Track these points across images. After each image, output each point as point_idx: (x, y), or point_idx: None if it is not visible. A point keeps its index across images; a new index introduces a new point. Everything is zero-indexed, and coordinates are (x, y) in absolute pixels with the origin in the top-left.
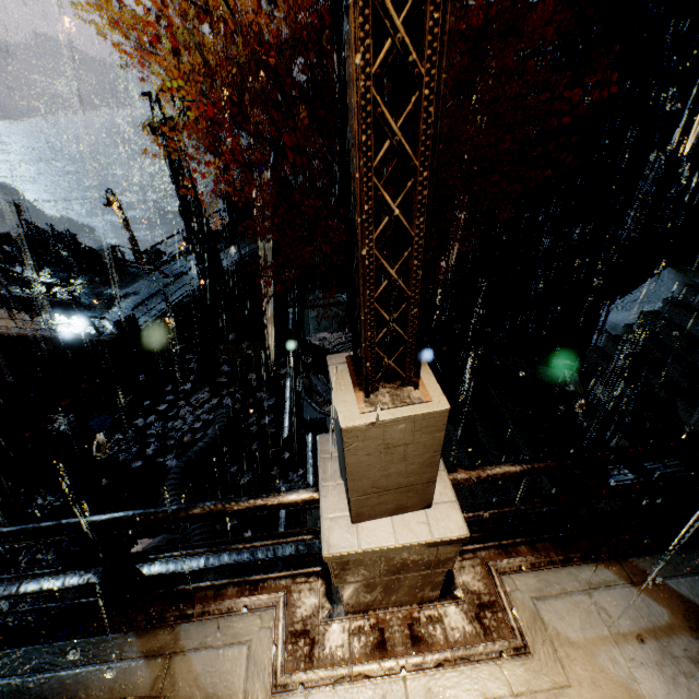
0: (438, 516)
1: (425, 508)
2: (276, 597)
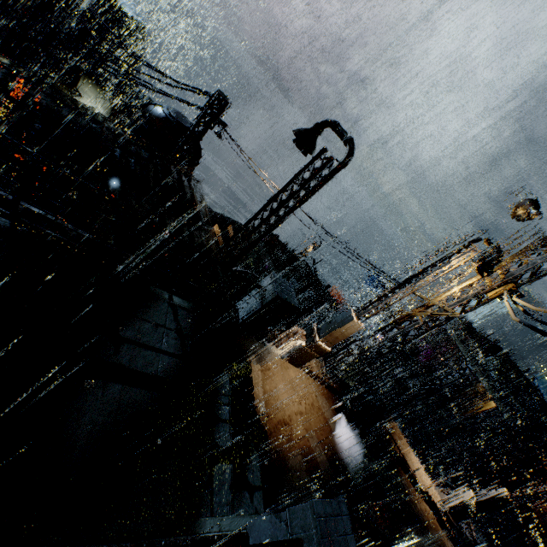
0: None
1: None
2: None
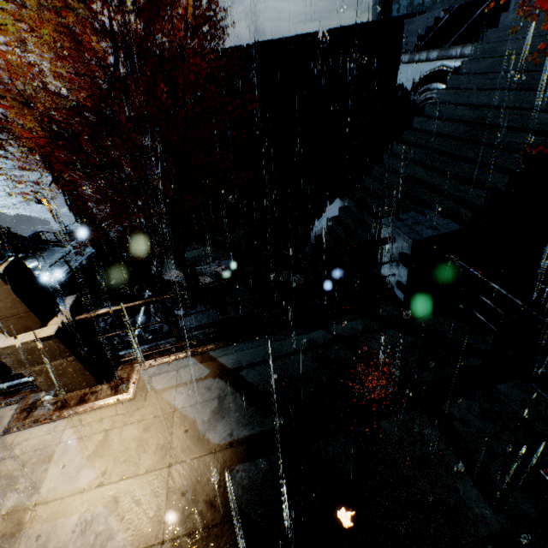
0: (47, 329)
1: (43, 327)
2: (22, 397)
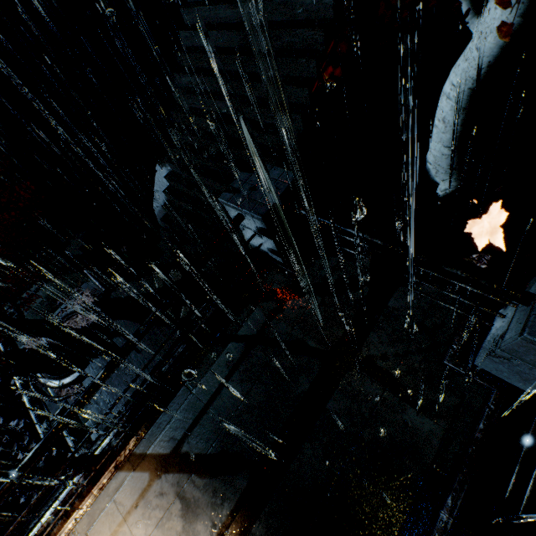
0: None
1: None
2: None
